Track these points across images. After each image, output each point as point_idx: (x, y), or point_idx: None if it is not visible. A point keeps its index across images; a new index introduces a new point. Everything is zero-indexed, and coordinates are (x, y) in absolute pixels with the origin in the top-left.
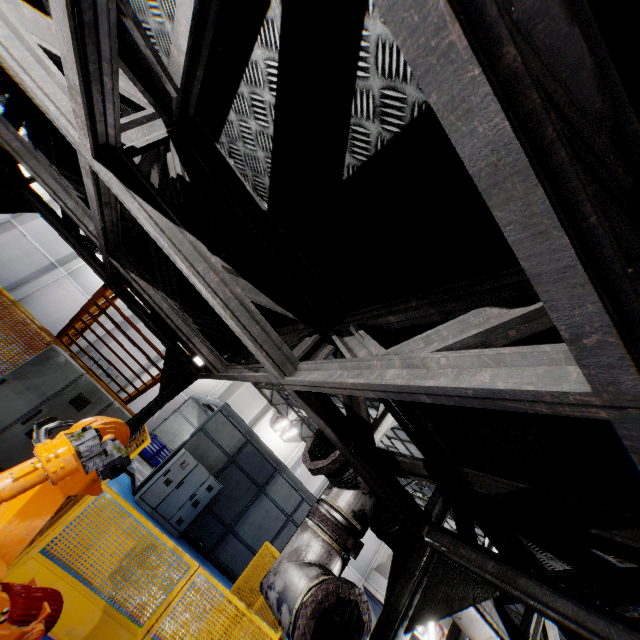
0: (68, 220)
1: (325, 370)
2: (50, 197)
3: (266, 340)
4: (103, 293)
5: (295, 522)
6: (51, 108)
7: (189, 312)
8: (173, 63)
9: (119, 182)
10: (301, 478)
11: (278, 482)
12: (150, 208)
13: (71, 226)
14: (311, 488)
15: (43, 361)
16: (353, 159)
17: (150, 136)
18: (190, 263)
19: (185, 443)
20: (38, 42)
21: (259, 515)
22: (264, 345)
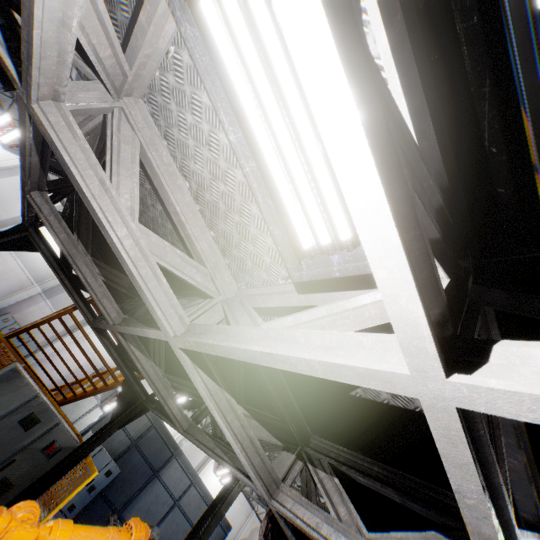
0: (64, 260)
1: (310, 511)
2: (6, 165)
3: (262, 468)
4: (71, 312)
5: (181, 506)
6: (158, 313)
7: (169, 377)
8: (254, 300)
9: (191, 362)
10: (187, 452)
11: (172, 466)
12: (205, 376)
13: (65, 265)
14: (194, 462)
15: (4, 381)
16: (363, 393)
17: (213, 318)
18: (224, 416)
19: (93, 426)
20: (157, 260)
21: (149, 499)
22: (260, 472)
